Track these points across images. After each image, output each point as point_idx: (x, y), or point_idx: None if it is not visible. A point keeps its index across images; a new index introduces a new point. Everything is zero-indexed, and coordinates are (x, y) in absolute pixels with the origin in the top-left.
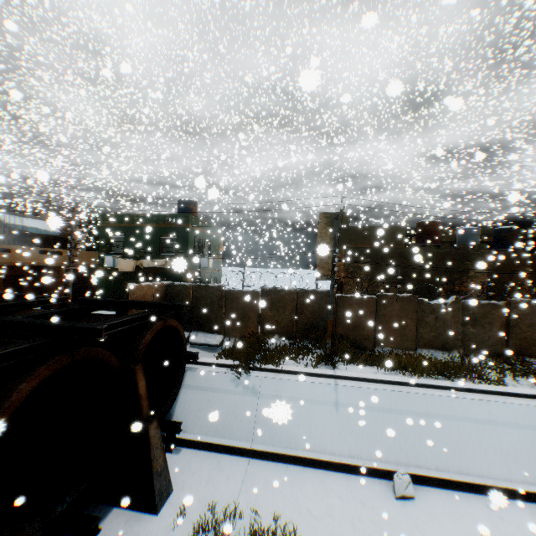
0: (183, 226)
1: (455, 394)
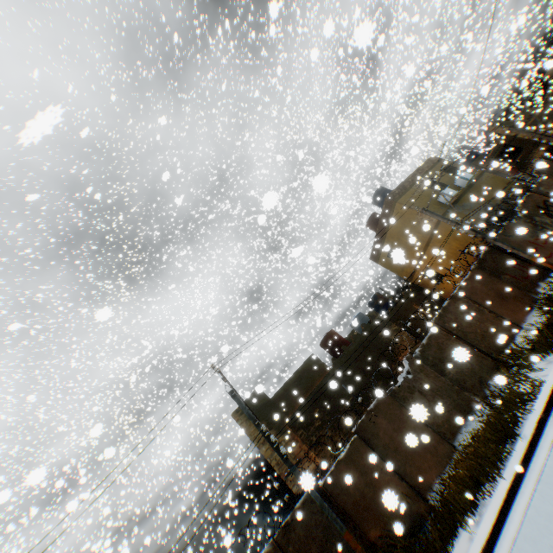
0: None
1: (542, 444)
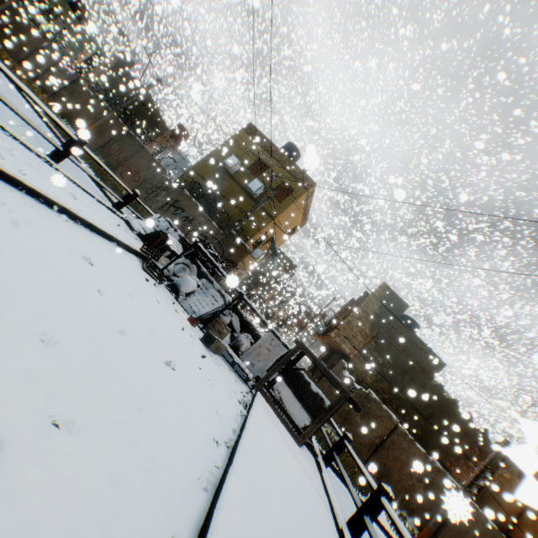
0: None
1: None
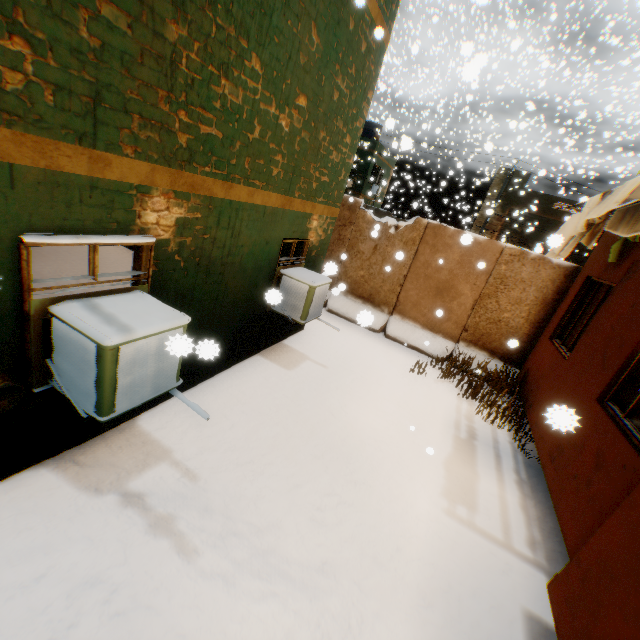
0: (369, 151)
1: None
